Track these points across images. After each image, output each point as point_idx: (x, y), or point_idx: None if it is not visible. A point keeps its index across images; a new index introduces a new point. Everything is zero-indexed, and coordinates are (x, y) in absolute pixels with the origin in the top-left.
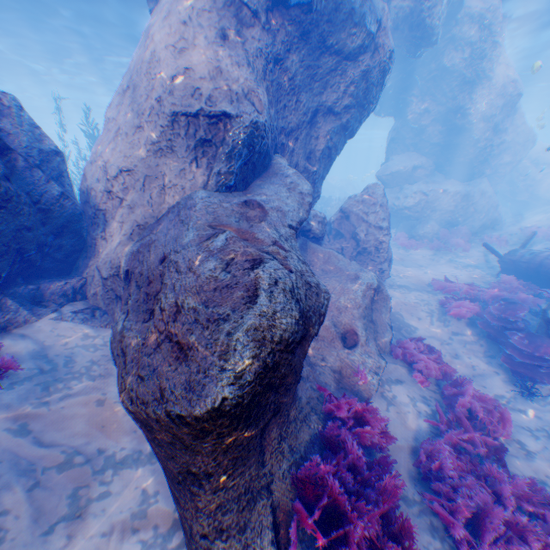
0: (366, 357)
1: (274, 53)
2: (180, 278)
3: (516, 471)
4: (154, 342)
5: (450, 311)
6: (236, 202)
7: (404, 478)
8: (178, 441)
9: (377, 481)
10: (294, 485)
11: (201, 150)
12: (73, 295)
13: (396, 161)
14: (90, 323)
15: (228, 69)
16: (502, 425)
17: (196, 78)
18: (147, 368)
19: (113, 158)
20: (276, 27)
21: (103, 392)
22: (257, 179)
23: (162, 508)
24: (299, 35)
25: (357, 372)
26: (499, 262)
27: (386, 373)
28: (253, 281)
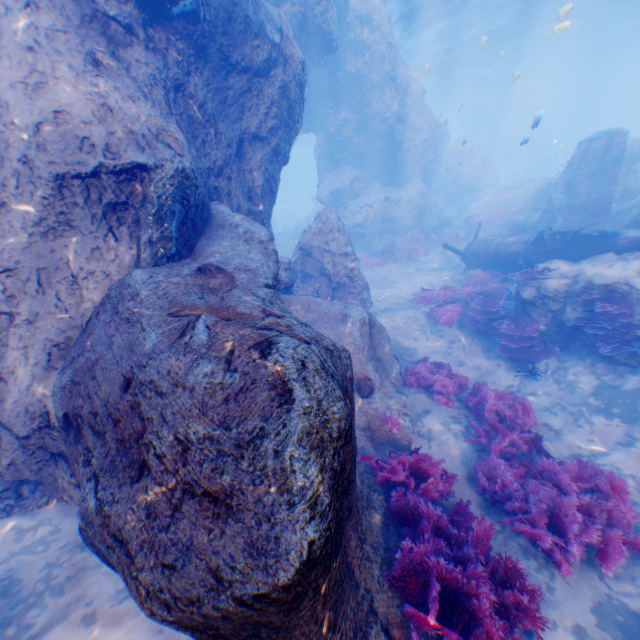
0: (389, 399)
1: (171, 78)
2: (168, 402)
3: (554, 452)
4: (166, 507)
5: (440, 320)
6: (190, 273)
7: (476, 511)
8: (262, 628)
9: (466, 533)
10: (393, 588)
11: (116, 218)
12: None
13: (332, 179)
14: (20, 510)
15: (119, 105)
16: (526, 414)
17: (76, 123)
18: (173, 549)
19: None
20: (163, 44)
21: (87, 603)
22: (200, 236)
23: None
24: (195, 53)
25: (387, 420)
26: (460, 258)
27: (411, 408)
28: (275, 373)
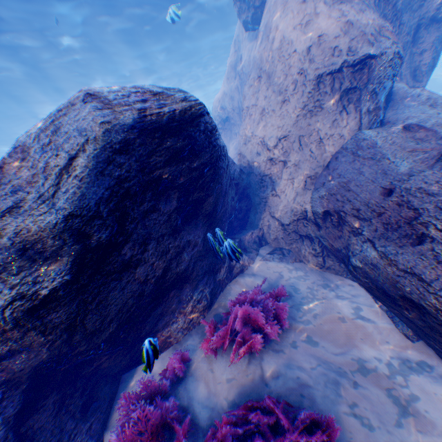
0: None
1: None
2: (440, 199)
3: None
4: None
5: None
6: (398, 131)
7: None
8: None
9: None
10: None
11: (344, 99)
12: (258, 241)
13: None
14: (283, 259)
15: (355, 19)
16: None
17: (329, 40)
18: None
19: (267, 133)
20: None
21: (335, 310)
22: (385, 109)
23: None
24: None
25: None
26: None
27: None
28: None
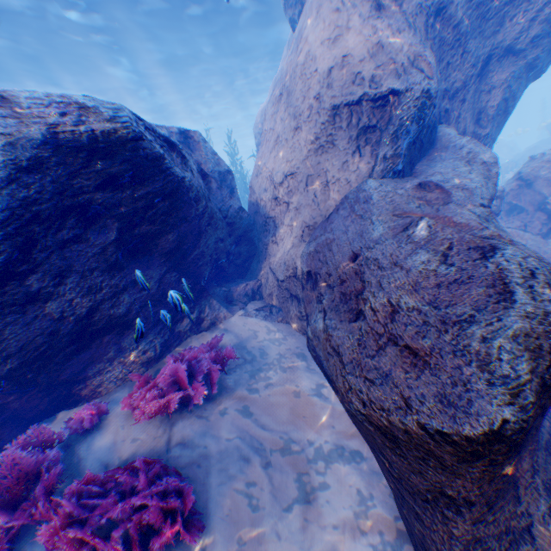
0: None
1: (435, 4)
2: (385, 275)
3: None
4: (372, 343)
5: None
6: (409, 186)
7: None
8: (430, 457)
9: None
10: None
11: (362, 139)
12: (251, 294)
13: None
14: (269, 319)
15: (388, 41)
16: None
17: (354, 63)
18: (373, 370)
19: (276, 166)
20: None
21: (295, 384)
22: (420, 157)
23: (381, 514)
24: None
25: None
26: None
27: None
28: (494, 275)
